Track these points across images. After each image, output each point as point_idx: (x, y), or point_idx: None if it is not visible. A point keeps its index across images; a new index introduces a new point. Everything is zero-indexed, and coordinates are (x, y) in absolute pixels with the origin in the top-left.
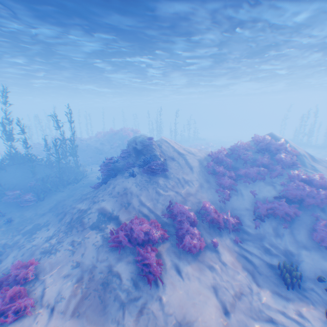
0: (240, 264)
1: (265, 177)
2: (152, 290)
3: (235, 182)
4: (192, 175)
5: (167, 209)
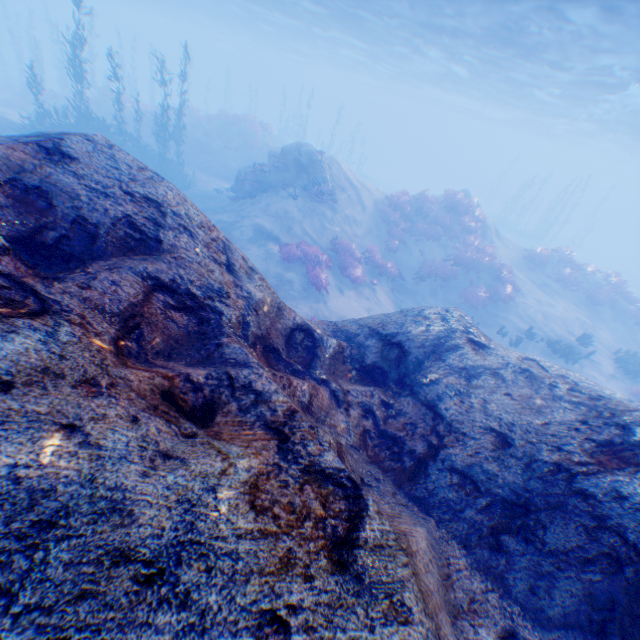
0: (391, 306)
1: (440, 239)
2: (319, 298)
3: (407, 238)
4: (363, 216)
5: (331, 244)
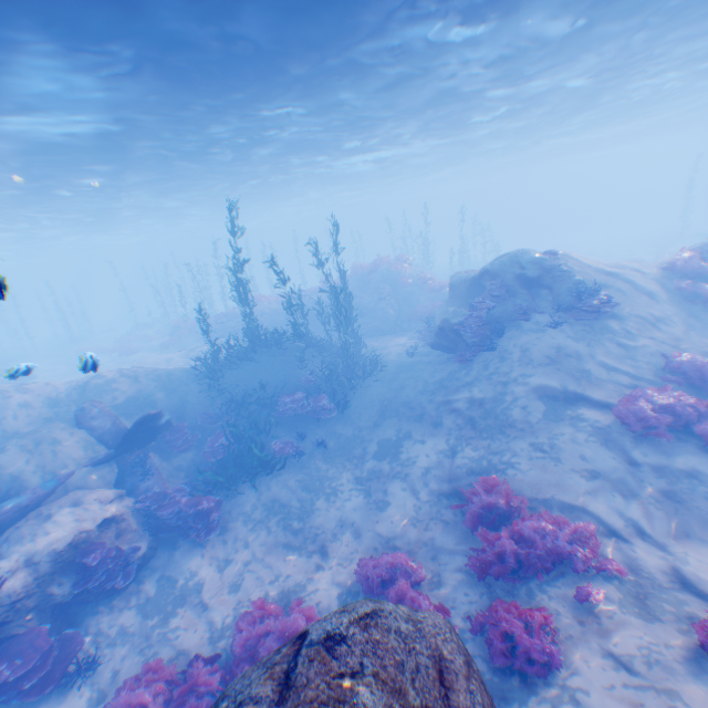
0: None
1: None
2: None
3: None
4: (661, 308)
5: (663, 371)
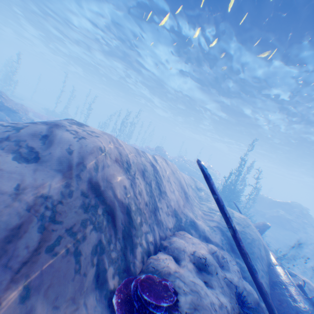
0: None
1: None
2: None
3: None
4: None
5: None
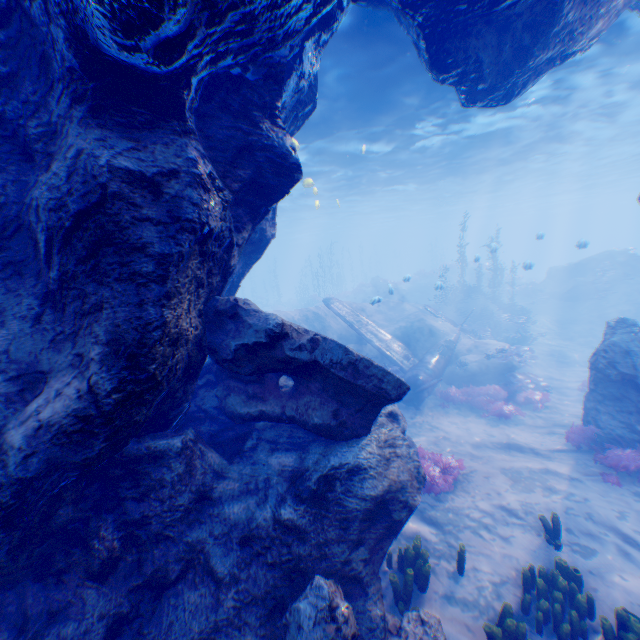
0: None
1: None
2: None
3: None
4: None
5: None
